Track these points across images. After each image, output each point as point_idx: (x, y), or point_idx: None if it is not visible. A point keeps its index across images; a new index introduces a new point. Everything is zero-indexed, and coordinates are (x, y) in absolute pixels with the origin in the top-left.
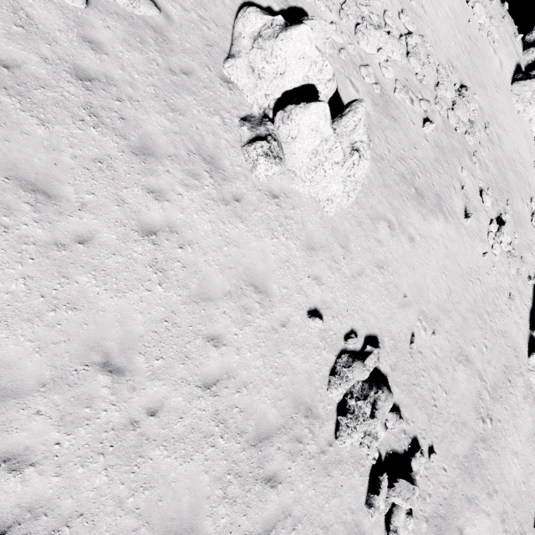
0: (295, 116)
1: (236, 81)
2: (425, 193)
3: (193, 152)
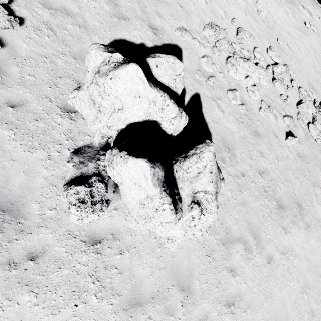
0: (115, 165)
1: (81, 110)
2: (287, 203)
3: None
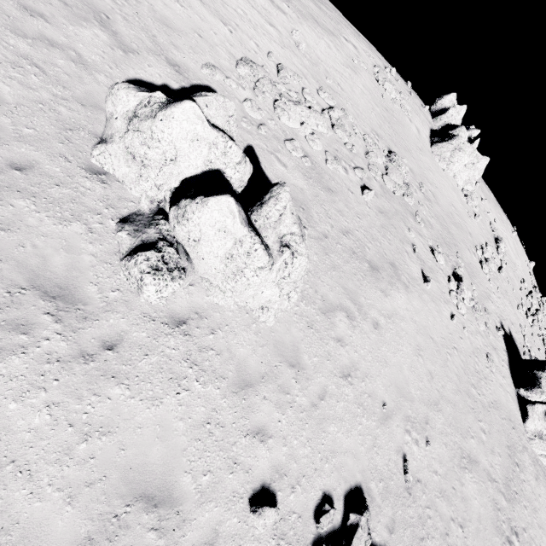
0: (191, 214)
1: (113, 171)
2: (380, 265)
3: (22, 286)
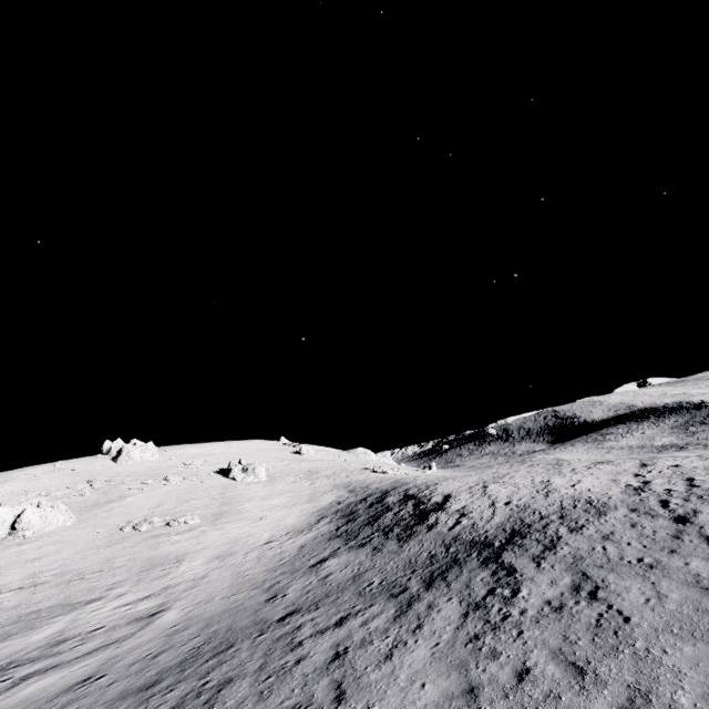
0: (24, 517)
1: None
2: (112, 500)
3: None
